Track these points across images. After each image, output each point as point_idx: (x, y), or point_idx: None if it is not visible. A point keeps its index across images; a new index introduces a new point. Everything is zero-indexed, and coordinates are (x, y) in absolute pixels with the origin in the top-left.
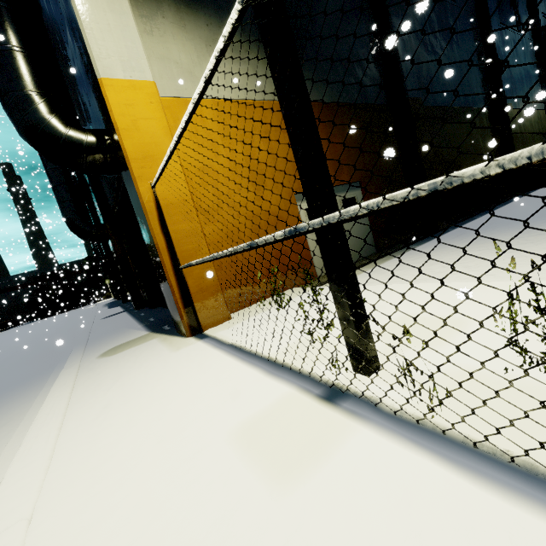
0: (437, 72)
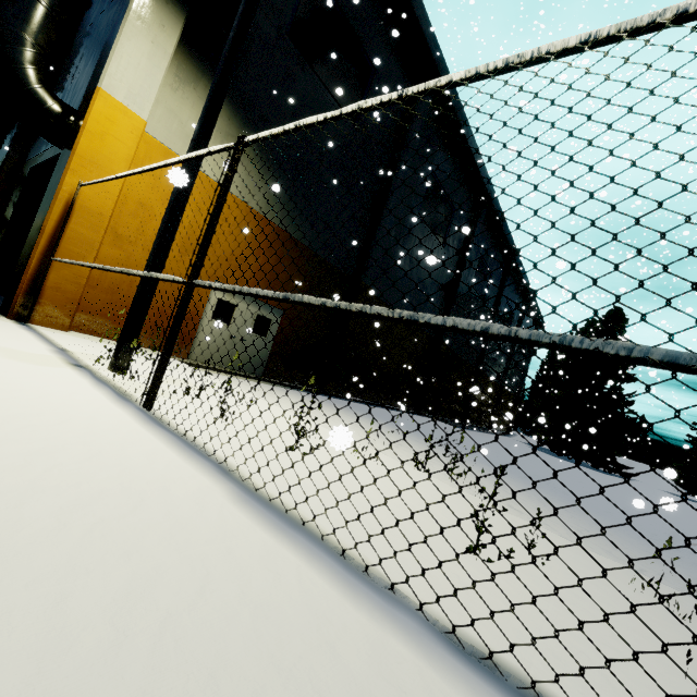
0: (401, 282)
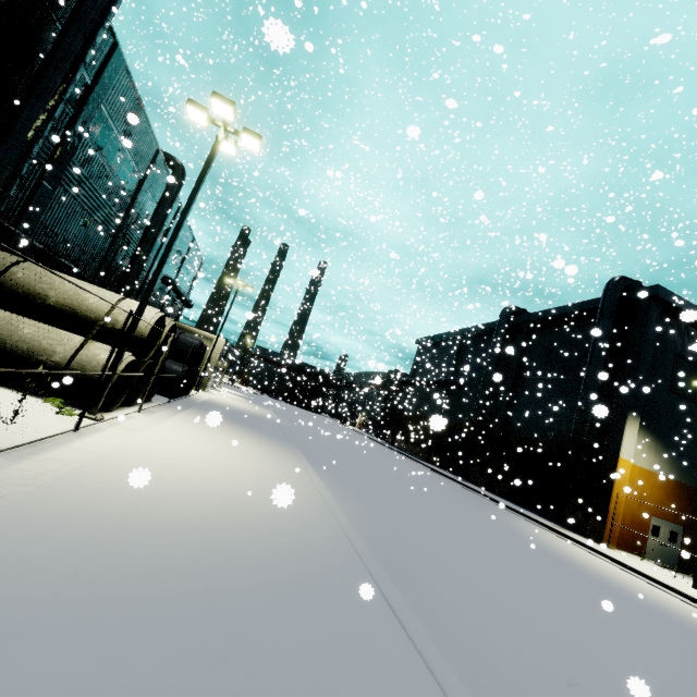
0: None
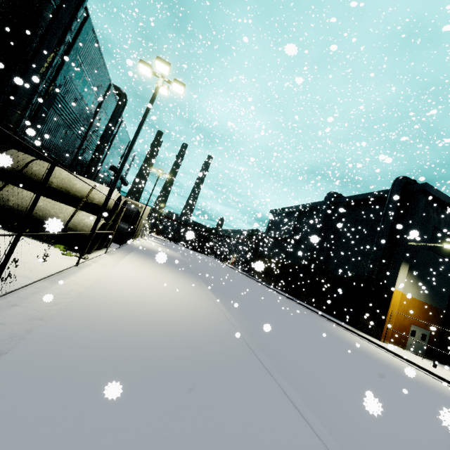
0: None
